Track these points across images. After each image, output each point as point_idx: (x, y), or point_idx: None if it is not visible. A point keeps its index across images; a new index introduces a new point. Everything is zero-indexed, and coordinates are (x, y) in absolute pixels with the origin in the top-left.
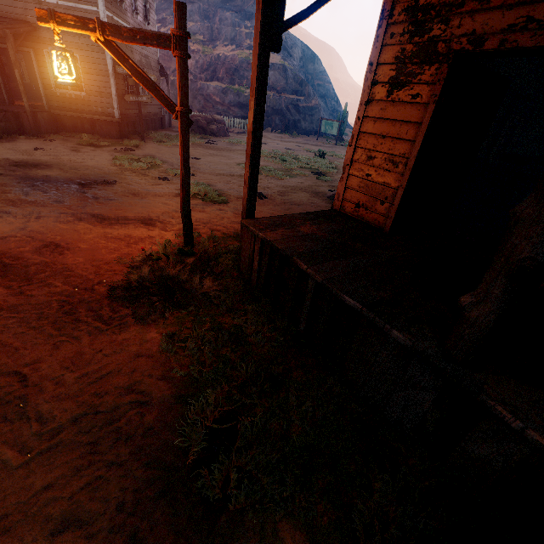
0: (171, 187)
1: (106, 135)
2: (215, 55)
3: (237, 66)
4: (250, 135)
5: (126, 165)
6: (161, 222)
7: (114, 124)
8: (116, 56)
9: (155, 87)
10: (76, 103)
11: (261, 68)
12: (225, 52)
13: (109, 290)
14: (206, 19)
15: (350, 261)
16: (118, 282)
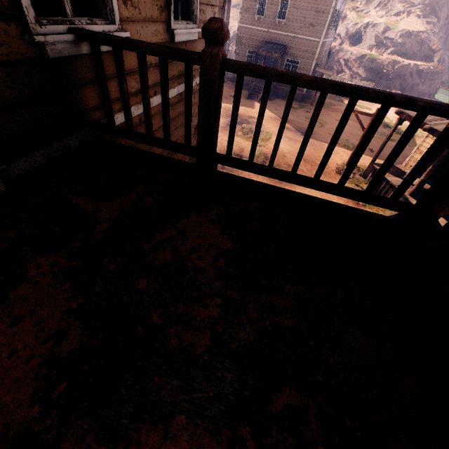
0: None
1: (294, 99)
2: (365, 24)
3: (380, 34)
4: (384, 142)
5: None
6: (335, 155)
7: (301, 95)
8: (356, 117)
9: (361, 124)
10: None
11: (394, 129)
12: (374, 20)
13: (336, 171)
14: None
15: (398, 179)
16: (336, 170)
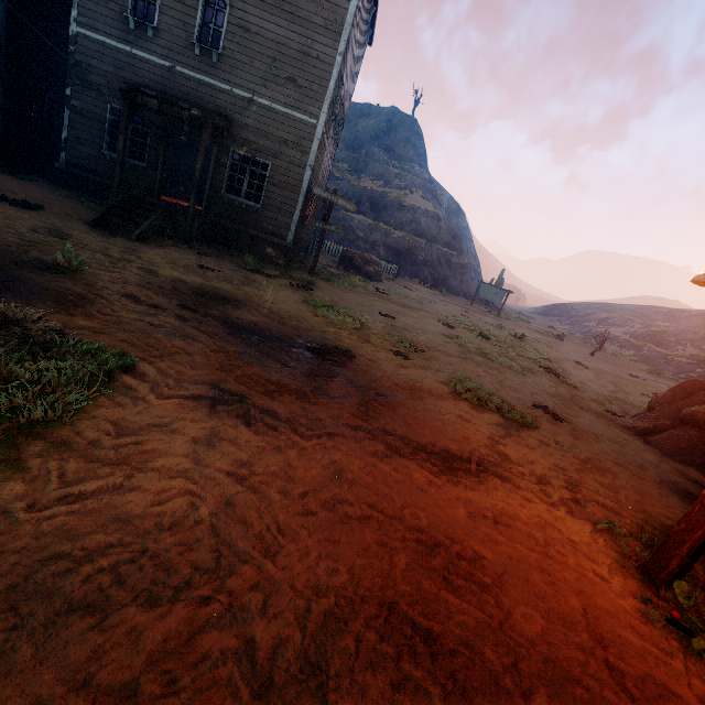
0: (425, 375)
1: (265, 258)
2: (362, 187)
3: (386, 204)
4: None
5: (330, 317)
6: (511, 472)
7: (281, 248)
8: None
9: None
10: (244, 214)
11: None
12: (373, 186)
13: None
14: (351, 150)
15: None
16: None
